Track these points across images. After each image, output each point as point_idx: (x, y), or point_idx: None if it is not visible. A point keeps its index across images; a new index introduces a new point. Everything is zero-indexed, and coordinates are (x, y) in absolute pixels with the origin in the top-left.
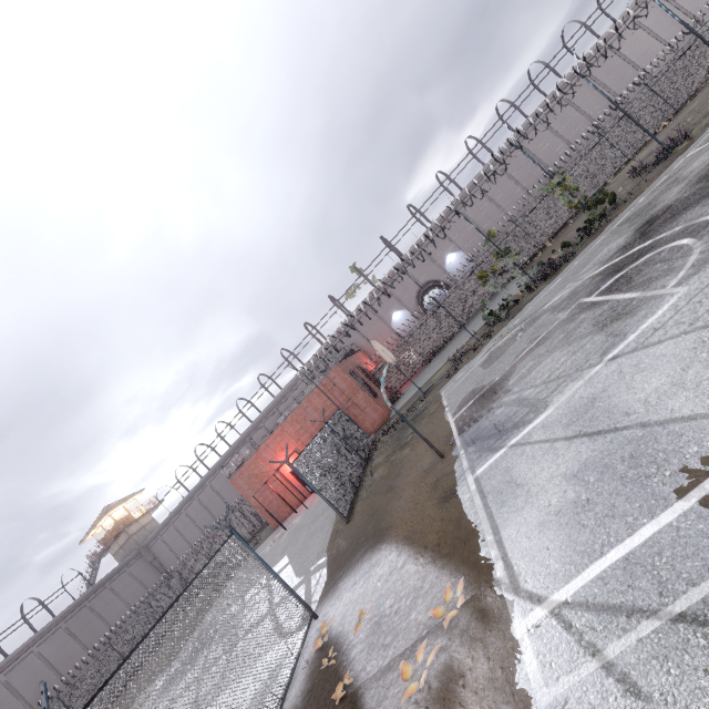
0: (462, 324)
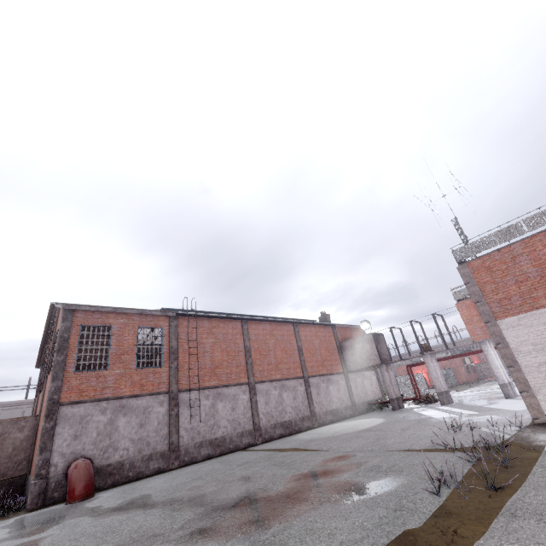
0: None
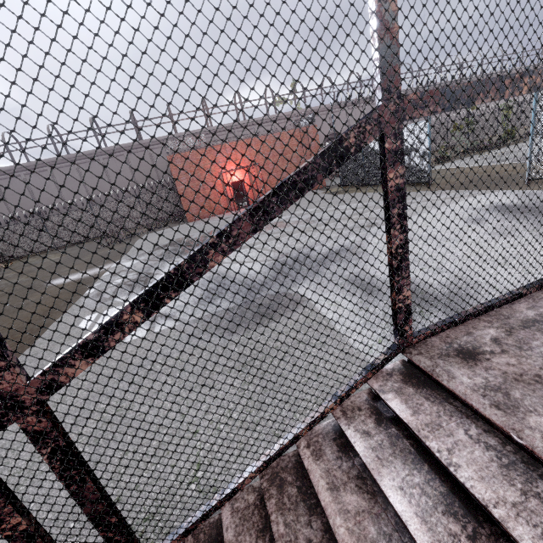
0: None
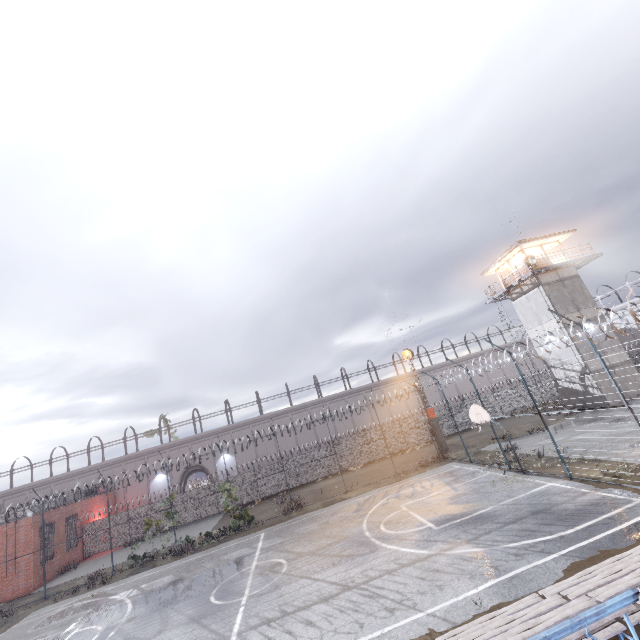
0: (176, 525)
